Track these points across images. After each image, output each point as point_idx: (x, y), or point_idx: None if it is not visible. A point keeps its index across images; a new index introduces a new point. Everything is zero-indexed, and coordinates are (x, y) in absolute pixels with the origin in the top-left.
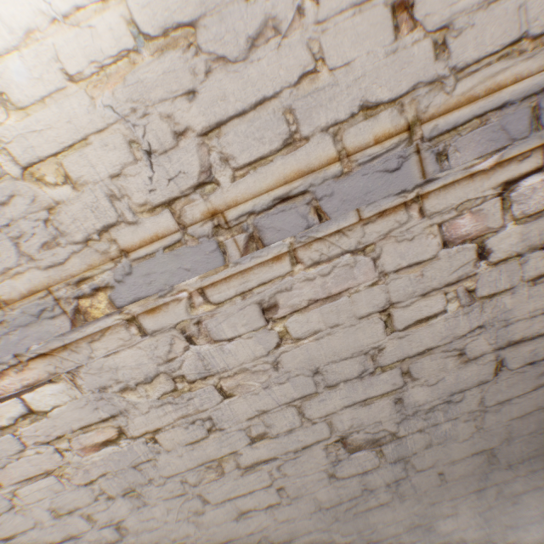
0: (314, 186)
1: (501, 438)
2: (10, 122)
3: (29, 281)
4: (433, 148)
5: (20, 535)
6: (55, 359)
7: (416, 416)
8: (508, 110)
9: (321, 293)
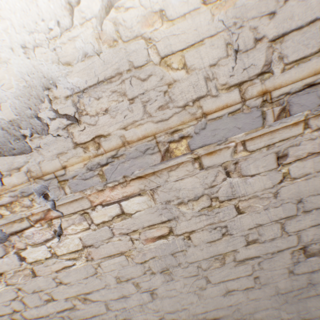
0: None
1: None
2: (161, 29)
3: (144, 130)
4: None
5: (94, 292)
6: (145, 180)
7: None
8: None
9: (316, 149)
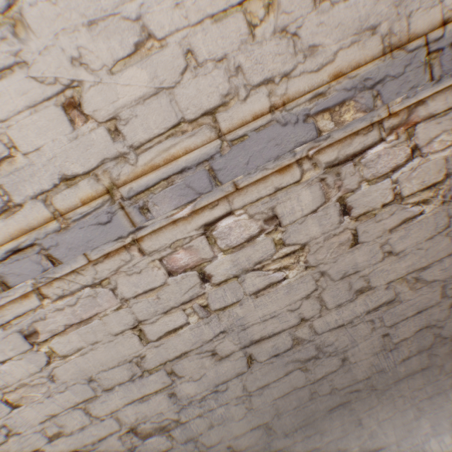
0: (41, 239)
1: (272, 413)
2: None
3: None
4: (134, 204)
5: None
6: None
7: (192, 405)
8: (189, 173)
9: (74, 319)
